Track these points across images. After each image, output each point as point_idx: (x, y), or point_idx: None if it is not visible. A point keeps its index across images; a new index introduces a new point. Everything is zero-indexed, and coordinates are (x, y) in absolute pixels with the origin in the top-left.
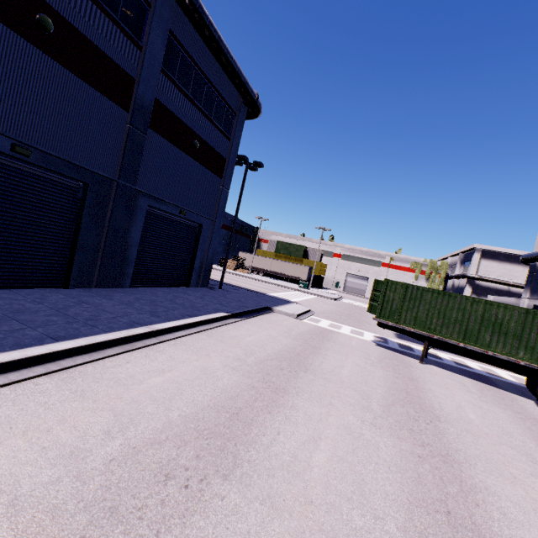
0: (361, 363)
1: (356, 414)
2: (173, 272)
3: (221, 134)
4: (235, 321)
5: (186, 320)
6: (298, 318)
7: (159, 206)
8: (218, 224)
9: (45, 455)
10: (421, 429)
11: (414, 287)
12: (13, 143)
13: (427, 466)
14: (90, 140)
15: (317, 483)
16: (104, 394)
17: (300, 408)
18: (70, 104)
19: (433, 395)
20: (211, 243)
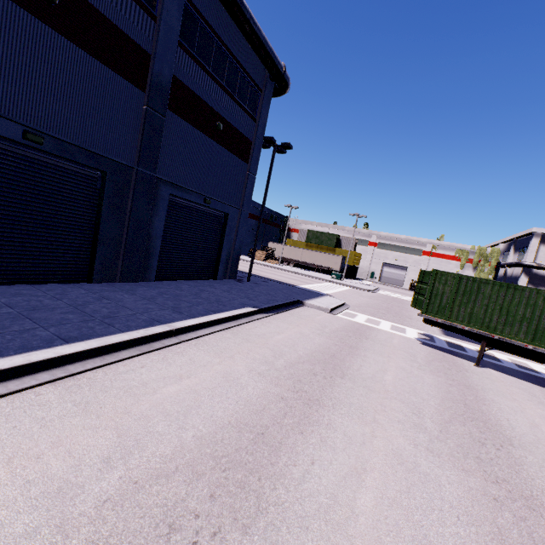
0: (407, 366)
1: (406, 436)
2: (199, 265)
3: (246, 113)
4: (263, 317)
5: (209, 317)
6: (332, 312)
7: (182, 195)
8: (245, 212)
9: (27, 492)
10: (491, 457)
11: (470, 278)
12: (24, 130)
13: (508, 516)
14: (105, 125)
15: (364, 542)
16: (111, 407)
17: (338, 426)
18: (81, 85)
19: (498, 409)
20: (238, 233)
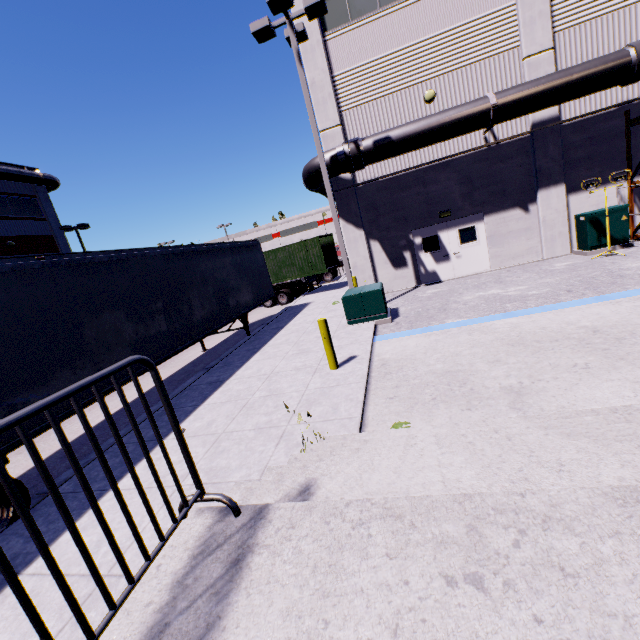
0: None
1: None
2: None
3: (32, 220)
4: None
5: None
6: None
7: None
8: None
9: None
10: None
11: None
12: None
13: None
14: None
15: None
16: None
17: None
18: None
19: None
20: None
